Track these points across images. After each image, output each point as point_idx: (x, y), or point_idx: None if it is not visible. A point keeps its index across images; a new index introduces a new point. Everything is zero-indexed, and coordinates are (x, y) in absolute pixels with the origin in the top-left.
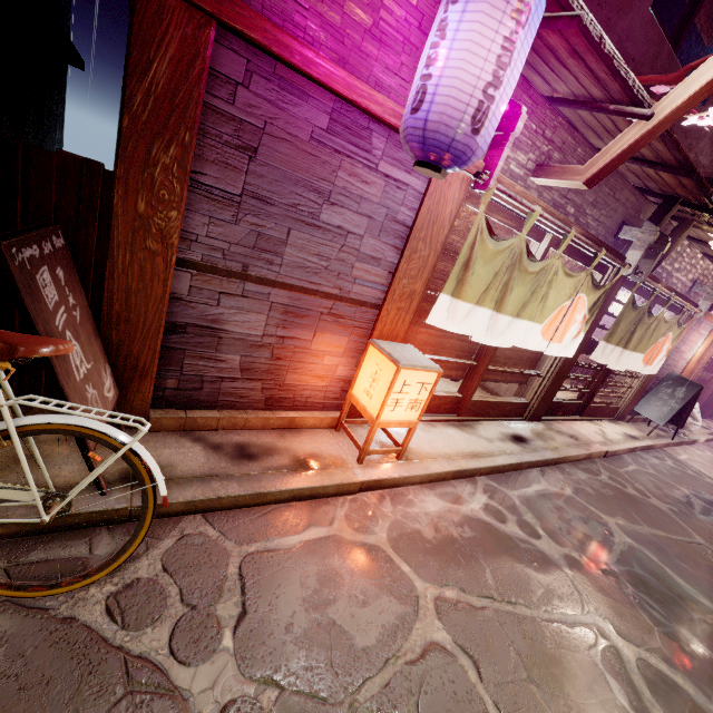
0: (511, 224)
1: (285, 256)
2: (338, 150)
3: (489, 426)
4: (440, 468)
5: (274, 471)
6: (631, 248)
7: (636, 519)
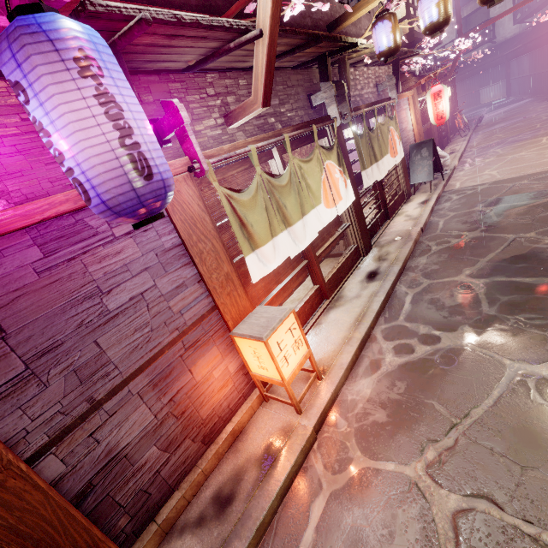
0: (245, 167)
1: (113, 359)
2: (71, 258)
3: (349, 284)
4: (348, 356)
5: (253, 494)
6: (327, 107)
7: (473, 260)
